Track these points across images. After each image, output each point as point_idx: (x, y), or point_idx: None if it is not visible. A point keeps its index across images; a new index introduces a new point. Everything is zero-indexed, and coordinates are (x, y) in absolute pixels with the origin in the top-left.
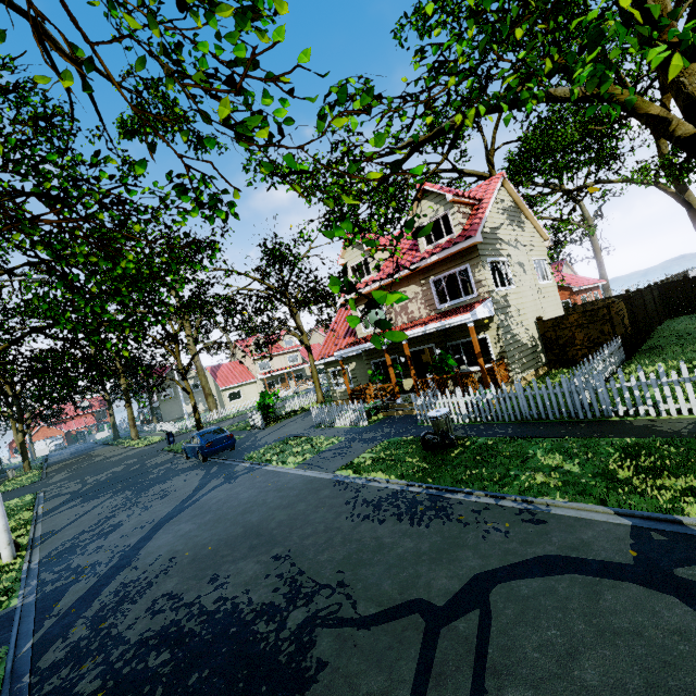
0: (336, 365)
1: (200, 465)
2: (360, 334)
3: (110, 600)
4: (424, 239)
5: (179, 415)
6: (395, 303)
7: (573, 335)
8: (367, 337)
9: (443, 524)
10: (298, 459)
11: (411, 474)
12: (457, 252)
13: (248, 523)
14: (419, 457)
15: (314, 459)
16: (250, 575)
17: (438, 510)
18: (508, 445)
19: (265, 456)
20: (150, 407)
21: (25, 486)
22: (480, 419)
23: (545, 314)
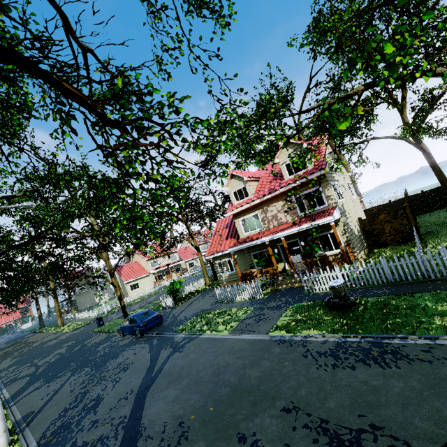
0: (221, 258)
1: (139, 340)
2: (242, 236)
3: None
4: (287, 172)
5: (91, 305)
6: (267, 214)
7: (383, 227)
8: (249, 237)
9: (410, 364)
10: (227, 327)
11: (341, 328)
12: (311, 179)
13: (229, 383)
14: (333, 315)
15: (241, 325)
16: (276, 430)
17: (392, 353)
18: (397, 300)
19: (195, 327)
20: (69, 300)
21: None
22: (354, 285)
23: (359, 216)
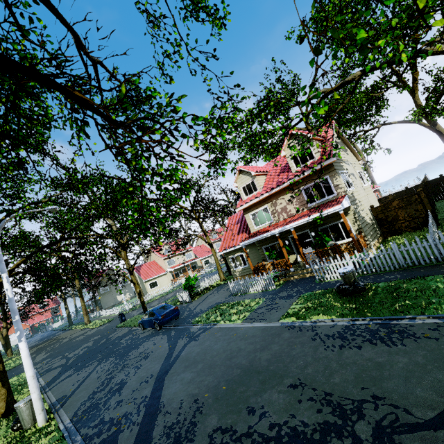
0: (234, 253)
1: (158, 332)
2: (252, 230)
3: (166, 442)
4: (294, 164)
5: (113, 303)
6: (277, 207)
7: (397, 214)
8: (260, 231)
9: (416, 342)
10: (240, 316)
11: (349, 313)
12: (319, 169)
13: (240, 365)
14: (343, 301)
15: (253, 315)
16: (283, 403)
17: (399, 333)
18: (408, 284)
19: (210, 318)
20: (94, 299)
21: (15, 367)
22: (366, 272)
23: (371, 204)
